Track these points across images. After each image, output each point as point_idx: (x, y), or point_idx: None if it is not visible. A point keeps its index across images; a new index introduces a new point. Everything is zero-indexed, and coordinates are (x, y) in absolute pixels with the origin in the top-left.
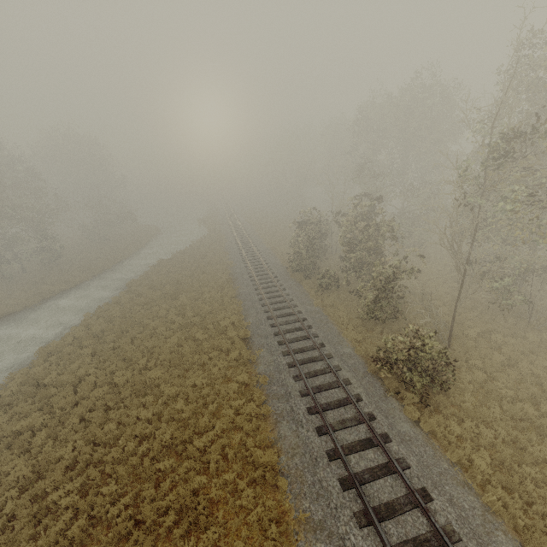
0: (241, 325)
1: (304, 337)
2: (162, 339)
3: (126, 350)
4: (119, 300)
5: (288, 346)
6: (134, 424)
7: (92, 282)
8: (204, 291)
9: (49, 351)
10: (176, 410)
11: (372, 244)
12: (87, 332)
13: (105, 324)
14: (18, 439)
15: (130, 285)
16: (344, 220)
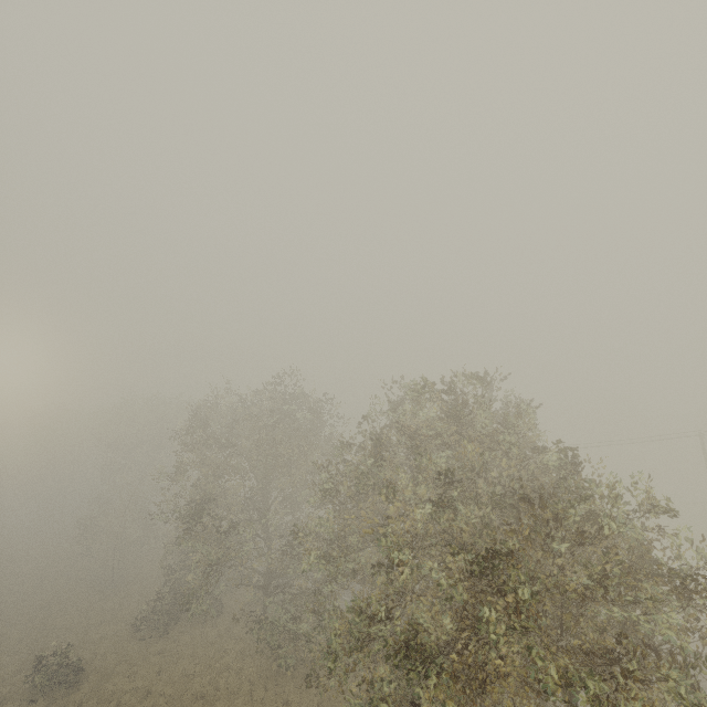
0: None
1: None
2: None
3: None
4: None
5: None
6: None
7: None
8: None
9: None
10: None
11: None
12: None
13: None
14: None
15: None
16: None
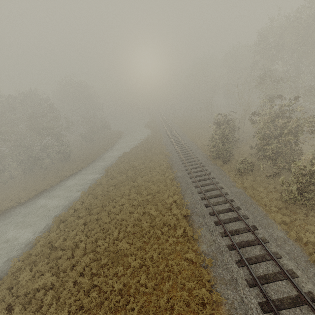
0: (181, 203)
1: (236, 218)
2: (127, 213)
3: (105, 222)
4: (101, 181)
5: (224, 228)
6: (110, 291)
7: (87, 168)
8: (152, 174)
9: (60, 219)
10: (140, 283)
11: (291, 138)
12: (82, 206)
13: (92, 200)
14: (35, 297)
15: (107, 171)
16: (259, 119)
